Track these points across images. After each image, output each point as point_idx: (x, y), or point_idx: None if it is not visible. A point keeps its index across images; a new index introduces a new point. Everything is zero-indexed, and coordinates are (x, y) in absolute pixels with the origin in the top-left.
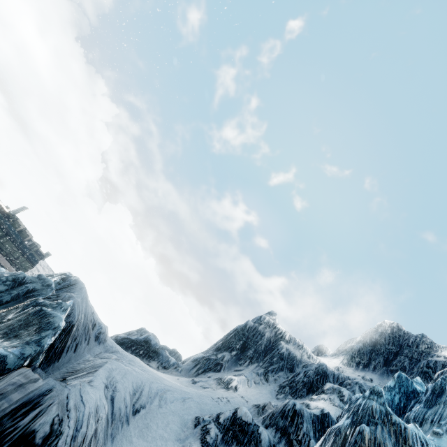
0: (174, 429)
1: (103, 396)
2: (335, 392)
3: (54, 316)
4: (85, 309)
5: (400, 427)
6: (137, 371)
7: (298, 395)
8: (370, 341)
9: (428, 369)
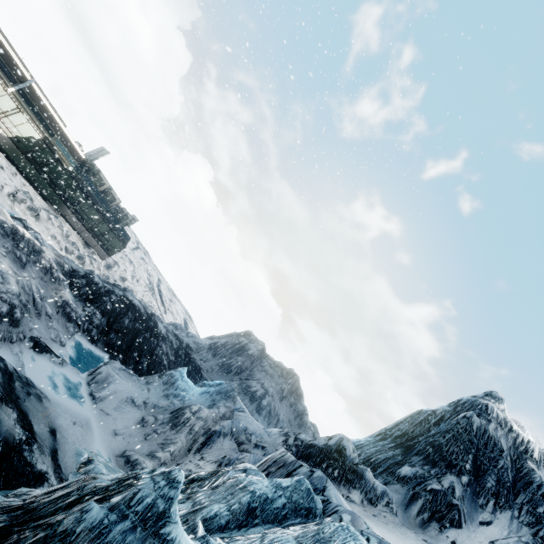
0: None
1: None
2: None
3: None
4: None
5: None
6: None
7: None
8: None
9: None
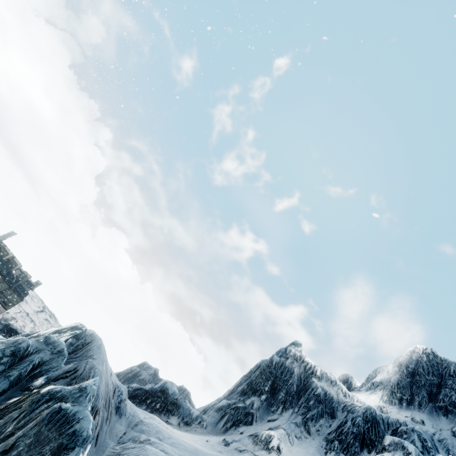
0: None
1: None
2: (398, 447)
3: (79, 417)
4: (105, 375)
5: None
6: (174, 455)
7: (351, 452)
8: (407, 372)
9: None
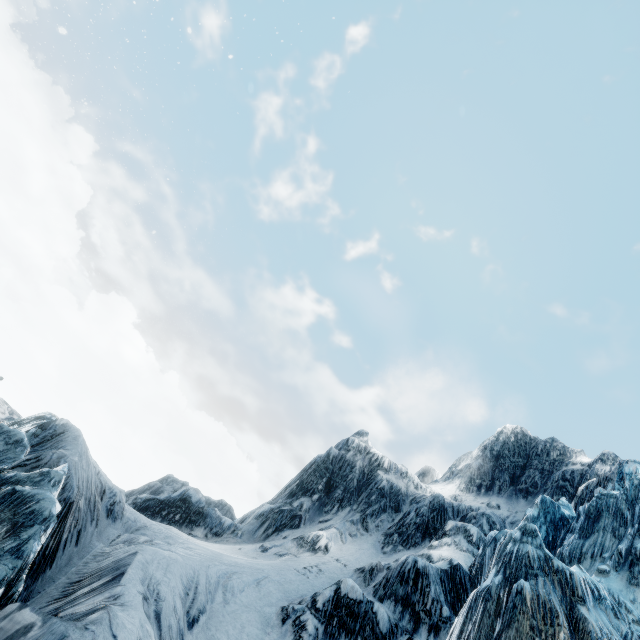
0: (254, 634)
1: (145, 618)
2: (460, 531)
3: (39, 498)
4: (86, 470)
5: (565, 574)
6: (184, 555)
7: (411, 543)
8: (491, 455)
9: (565, 482)
